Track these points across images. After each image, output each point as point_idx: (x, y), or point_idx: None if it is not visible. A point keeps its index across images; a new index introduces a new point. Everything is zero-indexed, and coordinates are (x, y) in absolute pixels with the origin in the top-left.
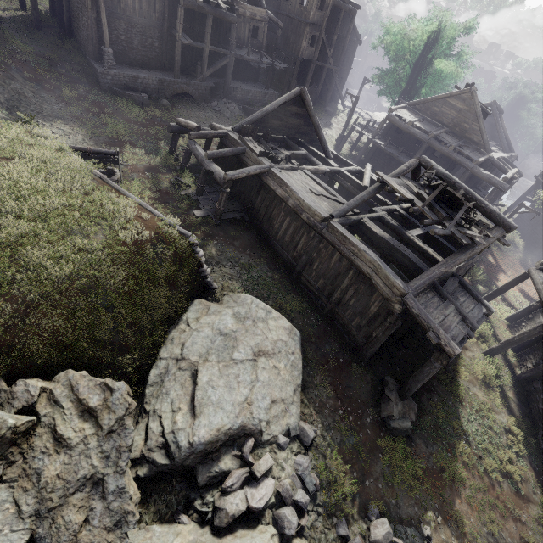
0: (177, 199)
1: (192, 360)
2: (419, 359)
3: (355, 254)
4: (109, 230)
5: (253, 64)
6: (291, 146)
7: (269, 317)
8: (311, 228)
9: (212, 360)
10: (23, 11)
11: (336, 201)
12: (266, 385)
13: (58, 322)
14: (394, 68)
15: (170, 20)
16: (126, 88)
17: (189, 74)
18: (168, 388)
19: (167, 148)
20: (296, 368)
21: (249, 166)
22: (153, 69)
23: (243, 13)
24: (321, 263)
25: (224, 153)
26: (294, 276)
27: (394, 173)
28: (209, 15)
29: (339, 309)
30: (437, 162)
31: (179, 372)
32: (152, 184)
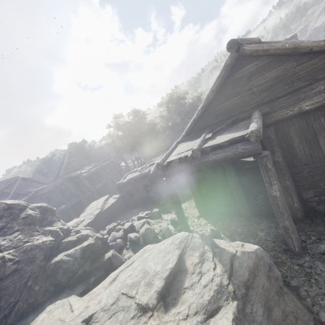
0: None
1: None
2: None
3: None
4: None
5: None
6: None
7: None
8: None
9: None
10: None
11: None
12: None
13: None
14: None
15: None
16: None
17: None
18: None
19: None
20: None
21: None
22: None
23: None
24: None
25: None
26: None
27: None
28: None
29: None
30: None
31: None
32: None
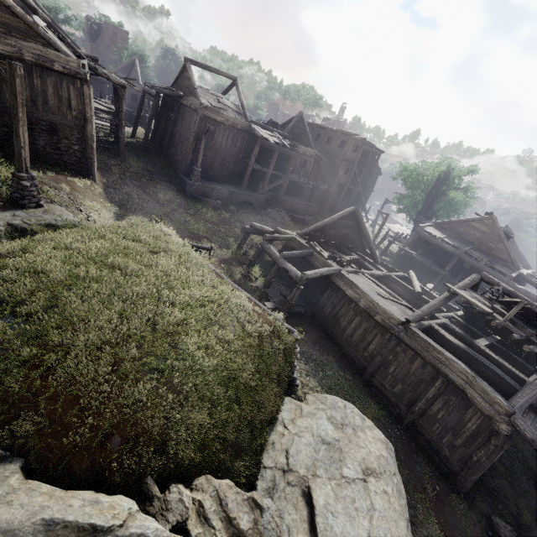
0: (250, 290)
1: (300, 472)
2: (518, 495)
3: (441, 362)
4: (235, 322)
5: (302, 185)
6: (343, 251)
7: (365, 426)
8: (386, 330)
9: (321, 475)
10: (133, 139)
11: (404, 305)
12: (383, 516)
13: (203, 417)
14: (412, 194)
15: (245, 152)
16: (204, 195)
17: (250, 188)
18: (280, 508)
19: (235, 244)
20: (401, 495)
21: (317, 267)
22: (224, 182)
23: (298, 151)
24: (399, 367)
25: (296, 254)
26: (365, 377)
27: (459, 285)
28: (276, 151)
29: (424, 421)
30: (467, 273)
31: (288, 487)
32: (228, 275)
